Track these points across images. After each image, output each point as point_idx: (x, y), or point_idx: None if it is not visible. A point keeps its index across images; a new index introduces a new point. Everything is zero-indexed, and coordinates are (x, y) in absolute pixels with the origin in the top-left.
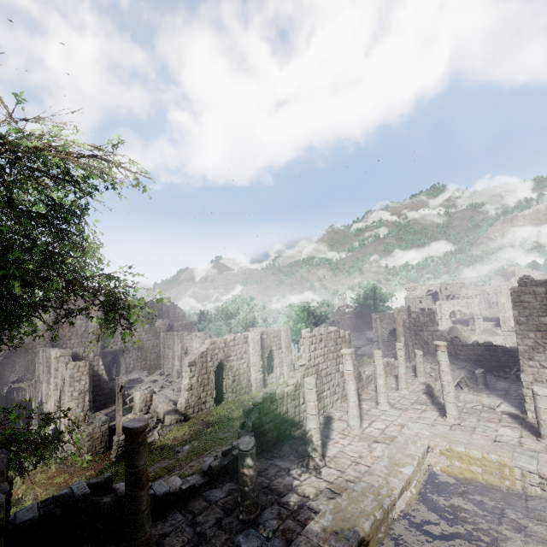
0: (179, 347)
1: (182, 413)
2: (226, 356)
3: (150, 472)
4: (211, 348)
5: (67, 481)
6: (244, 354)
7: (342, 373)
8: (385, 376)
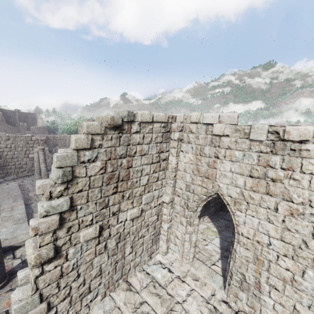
0: None
1: None
2: None
3: None
4: None
5: None
6: None
7: (32, 159)
8: (38, 162)
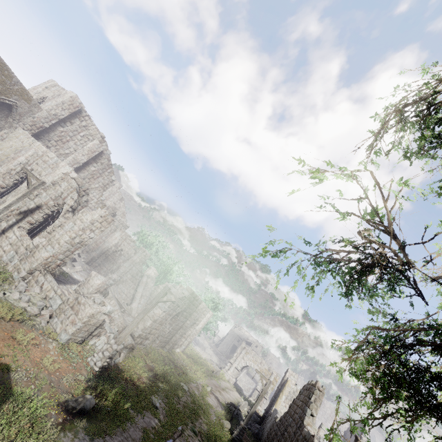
0: (114, 241)
1: (134, 338)
2: (185, 309)
3: (147, 429)
4: (189, 296)
5: (55, 372)
6: (189, 315)
7: None
8: None
